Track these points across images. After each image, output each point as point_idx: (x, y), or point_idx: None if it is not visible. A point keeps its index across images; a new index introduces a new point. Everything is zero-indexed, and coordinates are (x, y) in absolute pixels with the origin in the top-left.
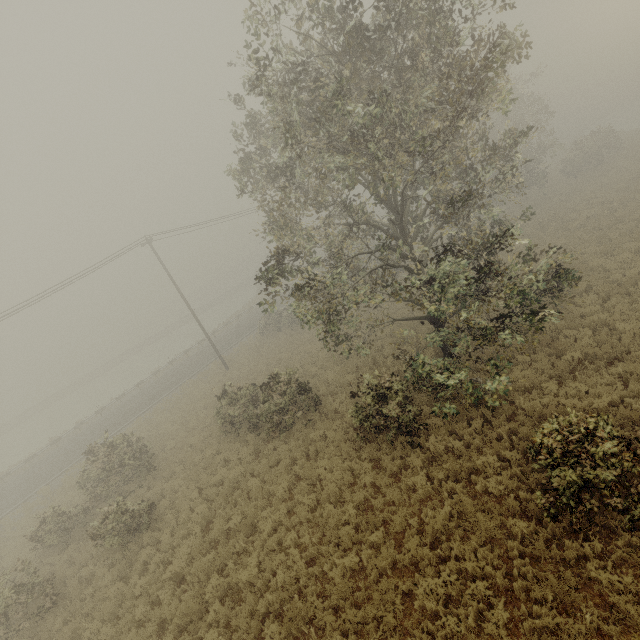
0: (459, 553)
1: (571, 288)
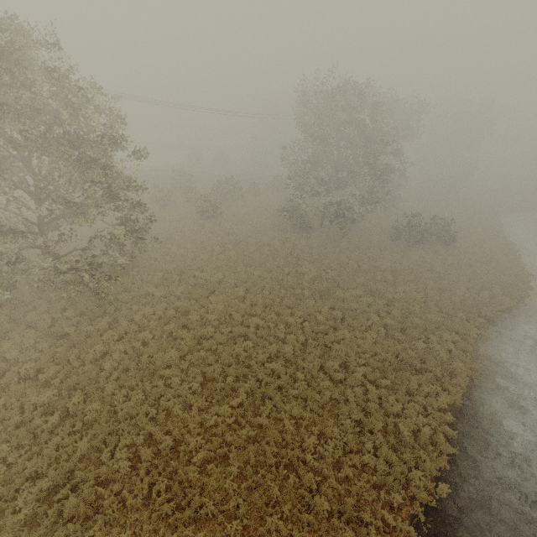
0: None
1: (181, 301)
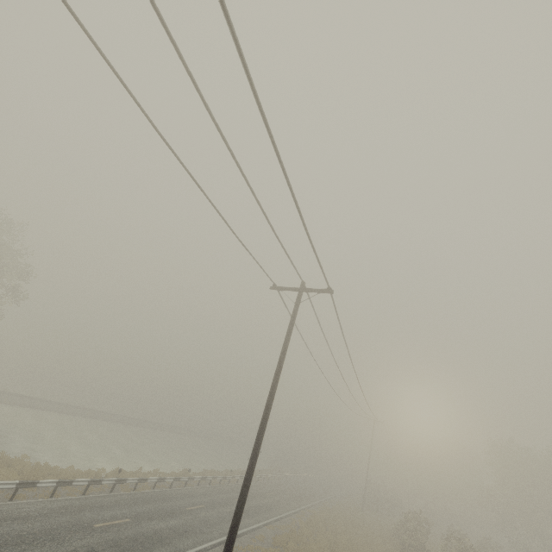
0: None
1: None
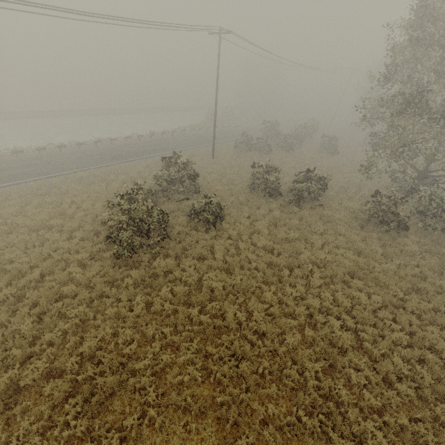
0: (444, 278)
1: None
